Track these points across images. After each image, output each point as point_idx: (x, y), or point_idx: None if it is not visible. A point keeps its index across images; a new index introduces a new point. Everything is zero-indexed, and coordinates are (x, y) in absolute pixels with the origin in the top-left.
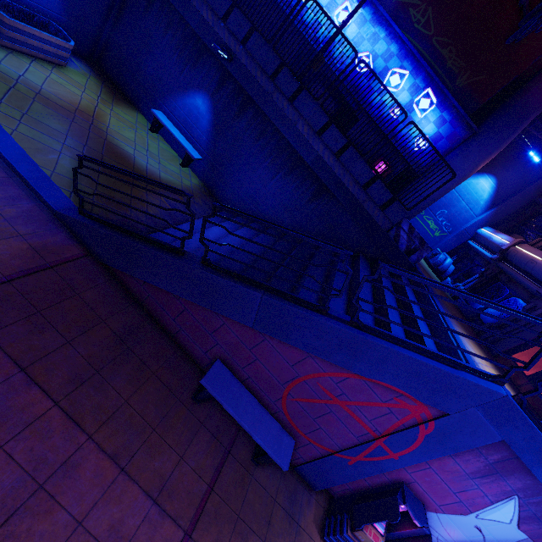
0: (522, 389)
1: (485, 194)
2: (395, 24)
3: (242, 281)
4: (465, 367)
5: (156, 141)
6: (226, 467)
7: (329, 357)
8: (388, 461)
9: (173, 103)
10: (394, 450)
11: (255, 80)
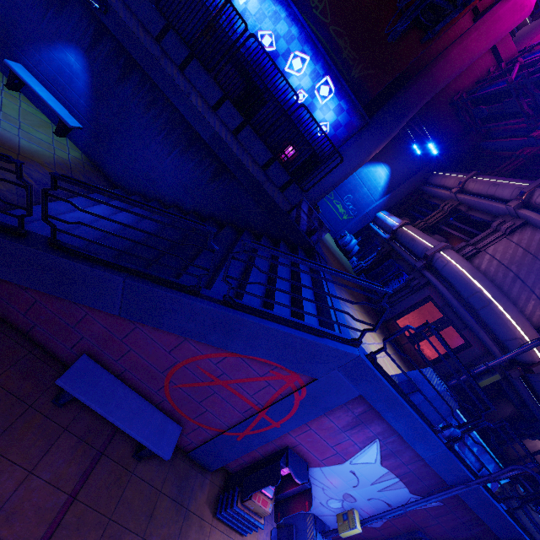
0: (404, 348)
1: (382, 181)
2: (295, 6)
3: (102, 265)
4: (328, 334)
5: (16, 100)
6: (97, 470)
7: (204, 339)
8: (272, 430)
9: (36, 56)
10: (275, 419)
11: (138, 40)
